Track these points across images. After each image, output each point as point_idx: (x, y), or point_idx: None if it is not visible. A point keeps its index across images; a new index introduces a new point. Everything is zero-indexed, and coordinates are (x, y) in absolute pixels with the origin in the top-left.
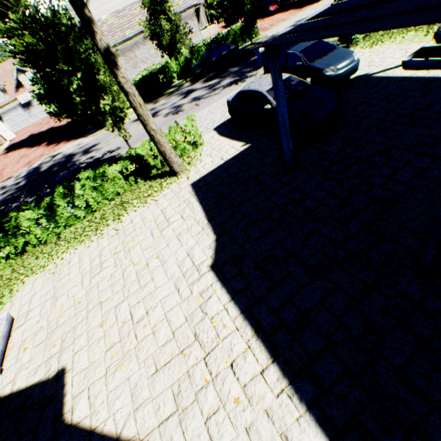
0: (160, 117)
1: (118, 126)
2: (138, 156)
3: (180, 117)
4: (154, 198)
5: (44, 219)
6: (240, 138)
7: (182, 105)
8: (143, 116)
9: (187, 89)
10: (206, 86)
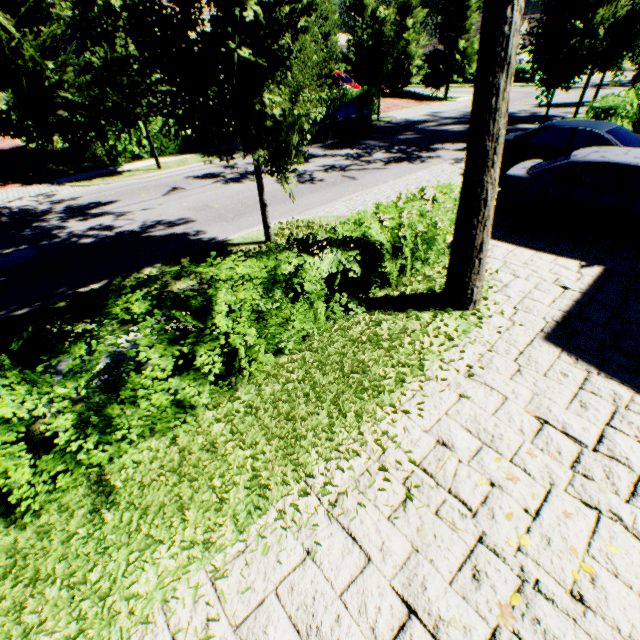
0: (266, 181)
1: (291, 162)
2: (369, 243)
3: (327, 189)
4: (450, 366)
5: (61, 417)
6: (554, 251)
7: (308, 172)
8: (497, 140)
9: None
10: (337, 154)
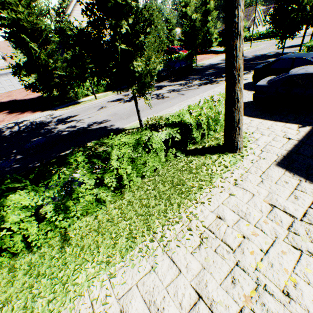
0: (142, 100)
1: (147, 90)
2: (184, 124)
3: (170, 101)
4: (225, 180)
5: (48, 206)
6: (284, 120)
7: (161, 94)
8: (239, 70)
9: (155, 85)
10: (175, 84)
